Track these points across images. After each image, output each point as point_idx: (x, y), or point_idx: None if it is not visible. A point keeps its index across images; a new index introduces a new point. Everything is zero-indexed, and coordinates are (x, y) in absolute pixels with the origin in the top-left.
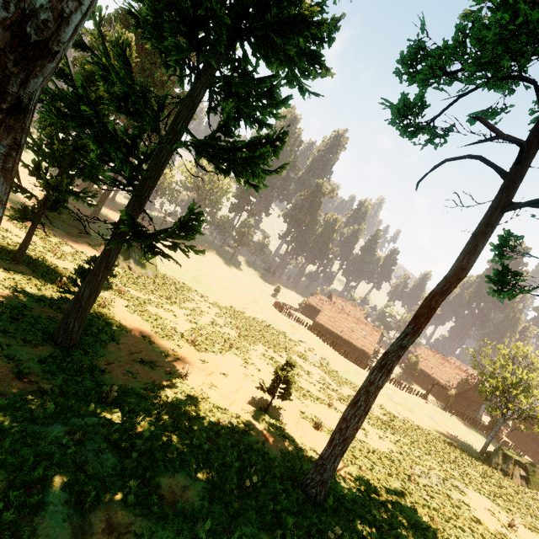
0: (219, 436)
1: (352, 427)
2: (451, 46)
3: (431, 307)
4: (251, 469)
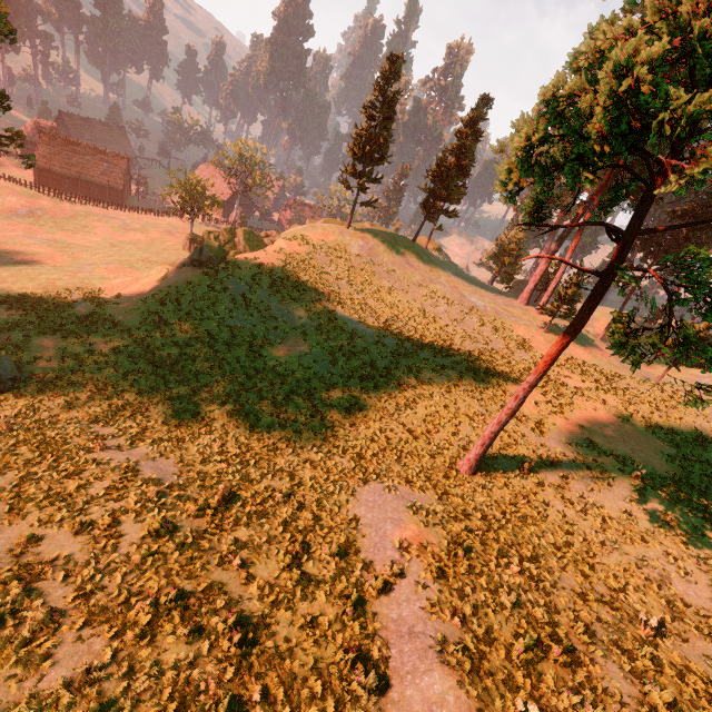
0: None
1: None
2: None
3: None
4: None
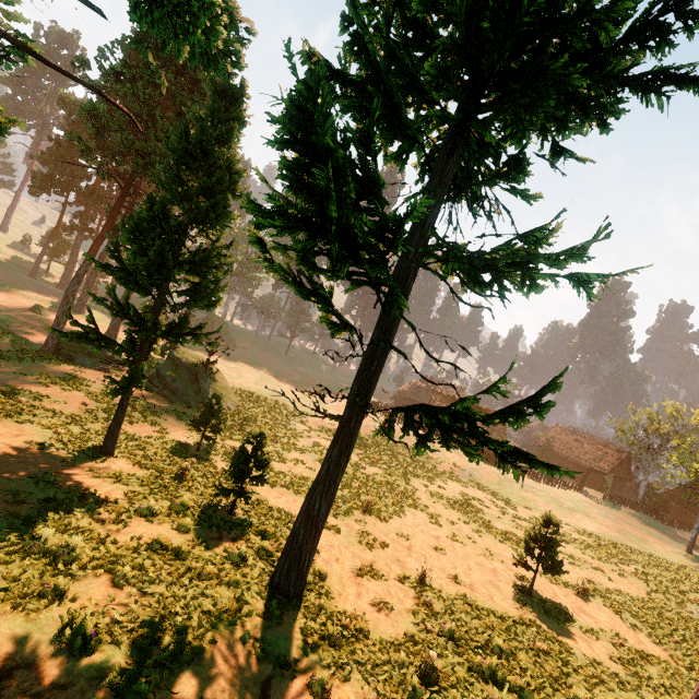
0: (565, 675)
1: None
2: None
3: None
4: None
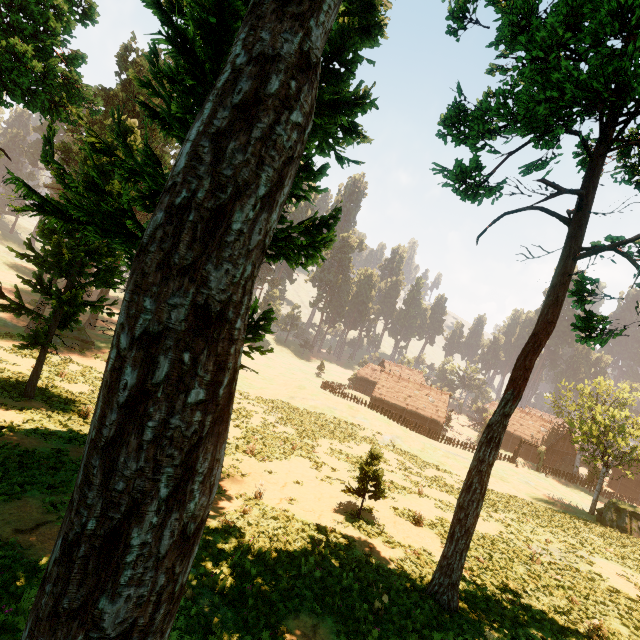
0: (324, 558)
1: (472, 515)
2: (493, 109)
3: (526, 368)
4: (372, 589)
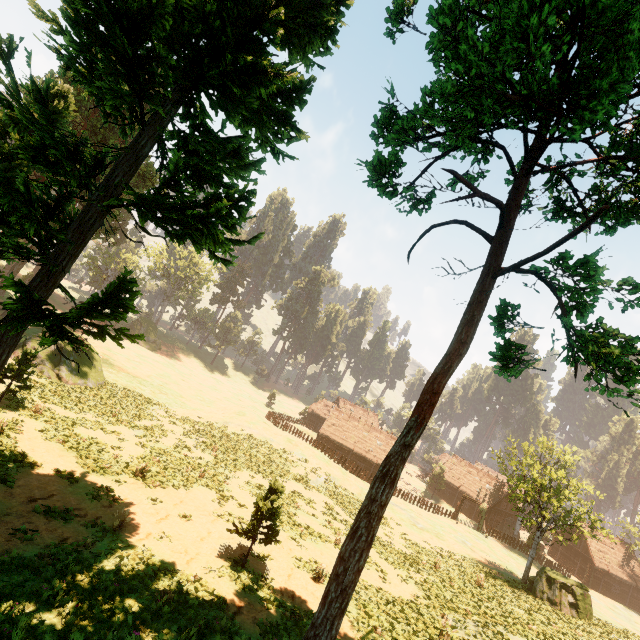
0: (159, 618)
1: (352, 569)
2: (421, 109)
3: (434, 392)
4: None
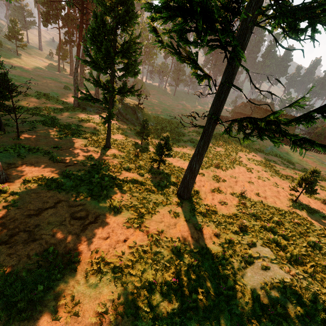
0: (307, 232)
1: None
2: None
3: None
4: None
